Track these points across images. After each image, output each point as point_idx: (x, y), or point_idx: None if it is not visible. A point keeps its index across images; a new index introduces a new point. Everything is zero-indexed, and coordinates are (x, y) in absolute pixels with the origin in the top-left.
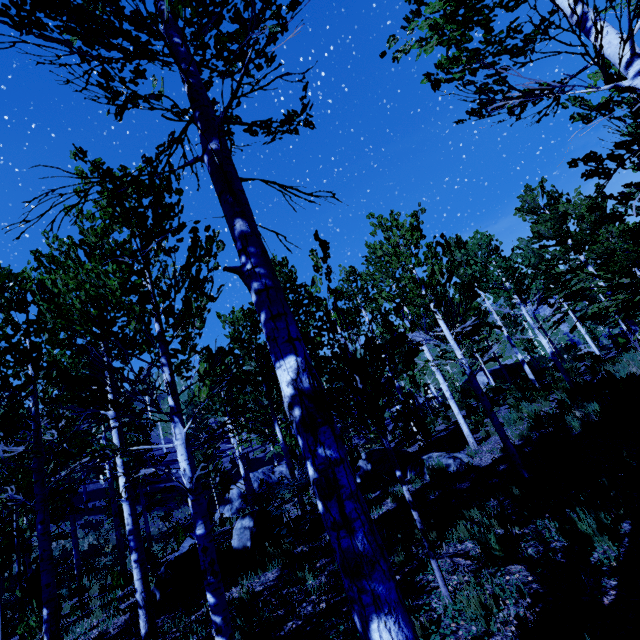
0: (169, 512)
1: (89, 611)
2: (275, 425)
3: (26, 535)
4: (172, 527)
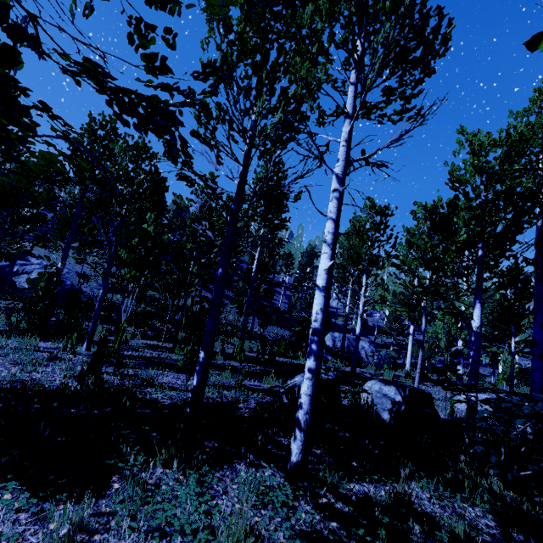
0: (266, 323)
1: (216, 363)
2: (476, 305)
3: (195, 281)
4: (277, 337)
